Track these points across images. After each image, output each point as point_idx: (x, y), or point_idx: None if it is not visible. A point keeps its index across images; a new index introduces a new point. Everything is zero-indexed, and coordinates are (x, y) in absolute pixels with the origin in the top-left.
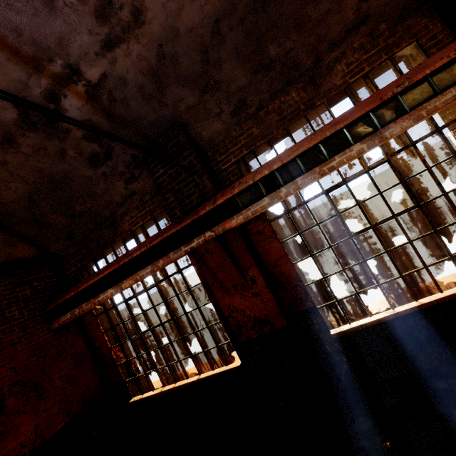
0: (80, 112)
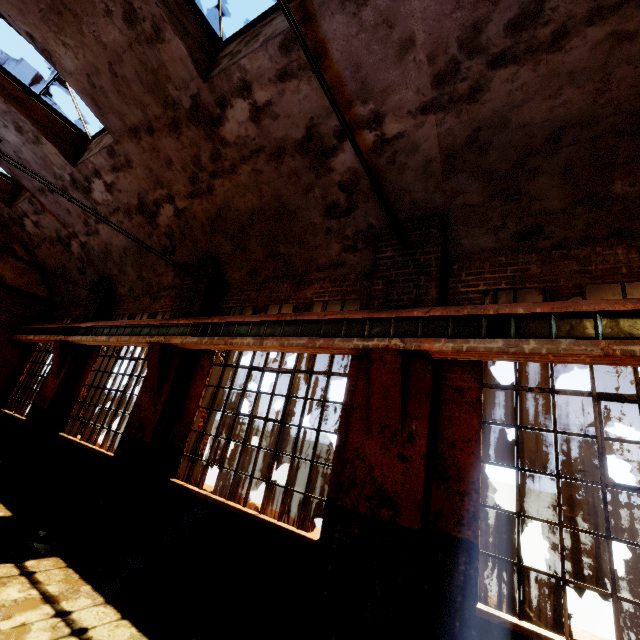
0: (78, 249)
